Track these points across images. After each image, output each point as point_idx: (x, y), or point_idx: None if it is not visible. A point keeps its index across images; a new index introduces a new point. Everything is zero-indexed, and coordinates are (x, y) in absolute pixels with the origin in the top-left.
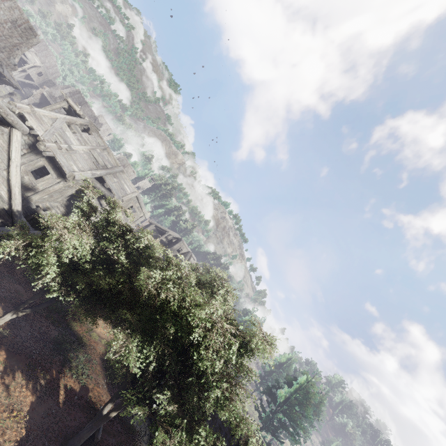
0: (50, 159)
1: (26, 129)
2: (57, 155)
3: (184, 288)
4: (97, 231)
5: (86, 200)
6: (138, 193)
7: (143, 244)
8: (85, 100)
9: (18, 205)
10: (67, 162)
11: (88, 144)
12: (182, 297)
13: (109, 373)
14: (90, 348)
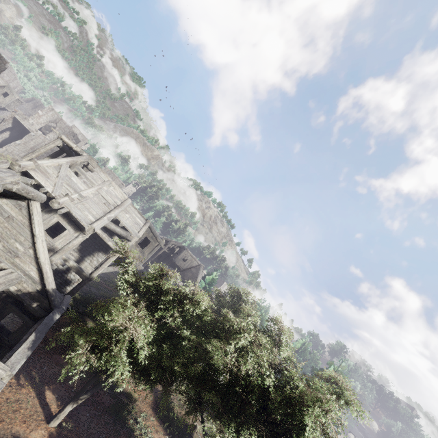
0: (63, 213)
1: (44, 197)
2: (72, 210)
3: (257, 354)
4: (135, 289)
5: (131, 272)
6: (150, 222)
7: (202, 310)
8: (59, 116)
9: (51, 283)
10: (83, 214)
11: (95, 184)
12: (256, 362)
13: (167, 425)
14: (139, 400)
